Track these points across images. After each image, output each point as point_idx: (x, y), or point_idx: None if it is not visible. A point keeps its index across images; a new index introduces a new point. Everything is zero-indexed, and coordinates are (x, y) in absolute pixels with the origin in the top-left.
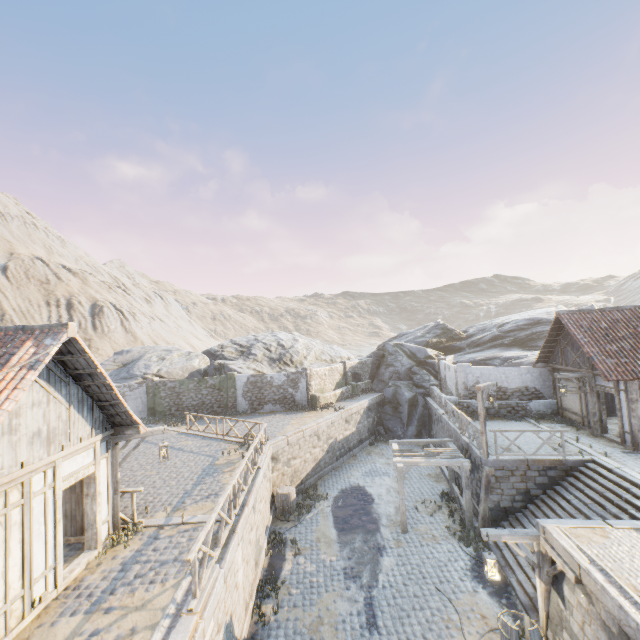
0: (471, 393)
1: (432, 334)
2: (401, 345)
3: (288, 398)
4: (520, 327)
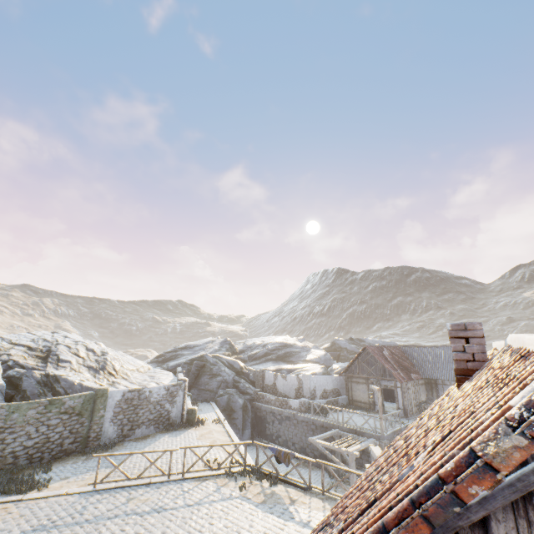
0: (312, 395)
1: (225, 348)
2: (219, 356)
3: (164, 416)
4: (278, 347)
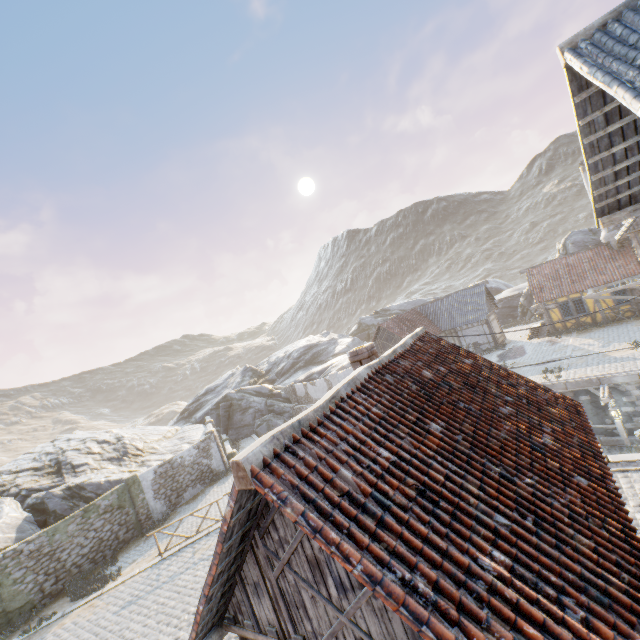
0: None
1: (248, 376)
2: (243, 389)
3: (205, 471)
4: (303, 353)
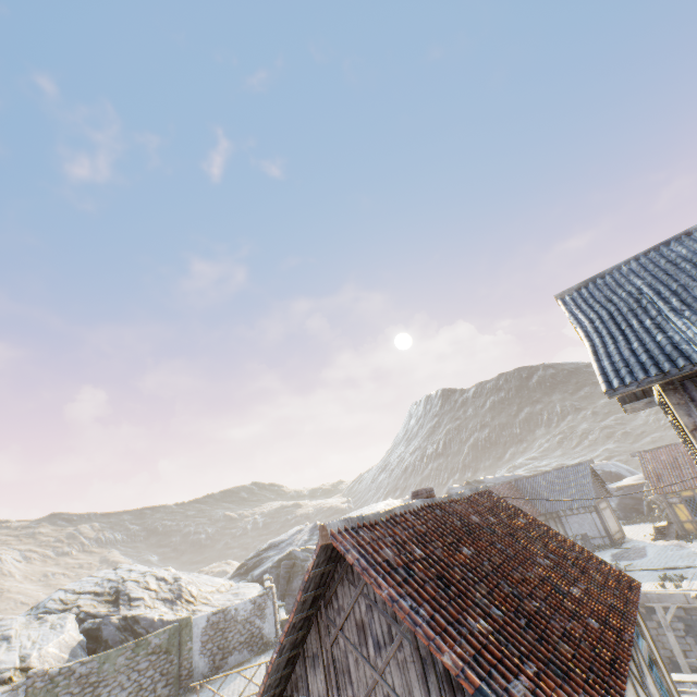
0: None
1: (316, 535)
2: (309, 548)
3: (256, 635)
4: None
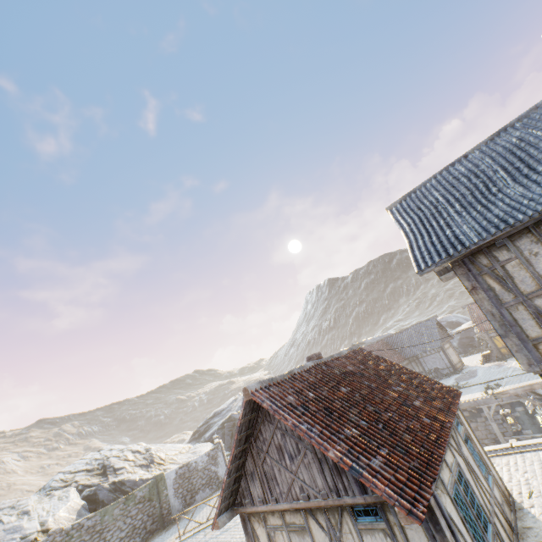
0: None
1: None
2: None
3: (213, 477)
4: None
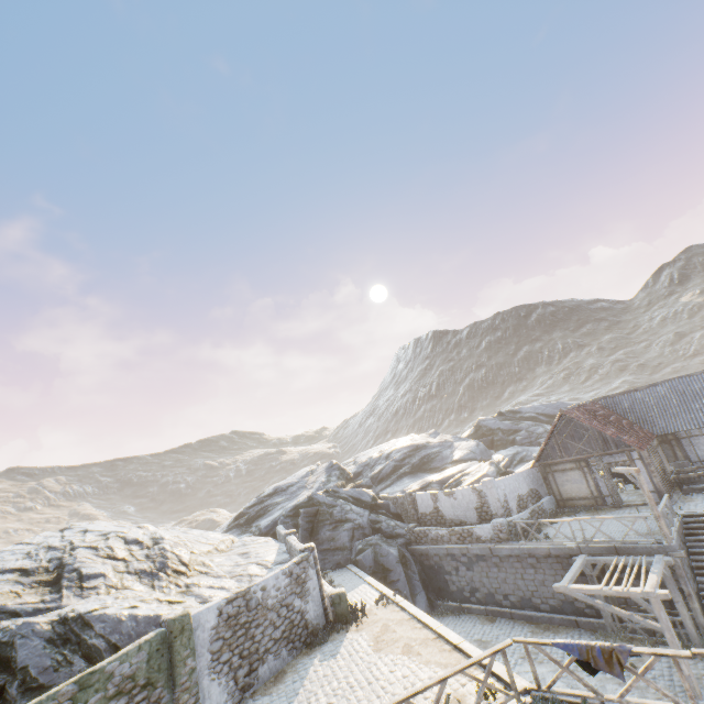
0: (506, 509)
1: (334, 476)
2: (335, 491)
3: (297, 623)
4: (408, 454)
